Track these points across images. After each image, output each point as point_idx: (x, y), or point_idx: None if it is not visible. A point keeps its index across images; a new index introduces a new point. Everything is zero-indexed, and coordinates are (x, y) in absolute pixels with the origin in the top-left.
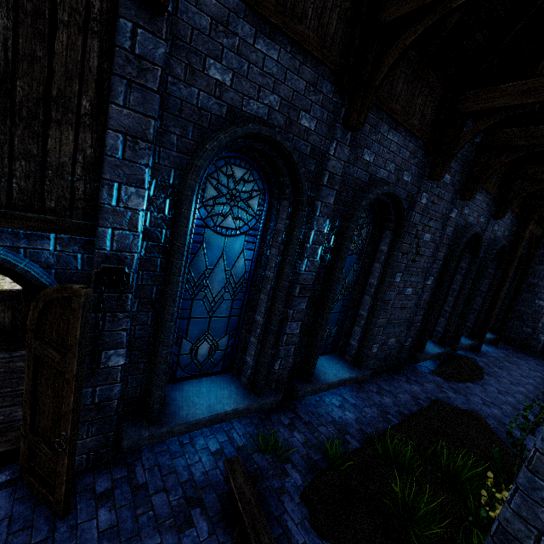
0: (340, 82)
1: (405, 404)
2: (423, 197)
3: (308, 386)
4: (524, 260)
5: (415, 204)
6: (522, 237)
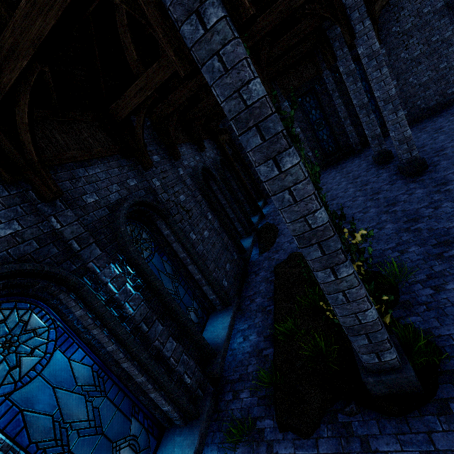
0: (3, 178)
1: (267, 290)
2: (155, 182)
3: (218, 359)
4: (235, 155)
5: (155, 191)
6: (223, 147)
